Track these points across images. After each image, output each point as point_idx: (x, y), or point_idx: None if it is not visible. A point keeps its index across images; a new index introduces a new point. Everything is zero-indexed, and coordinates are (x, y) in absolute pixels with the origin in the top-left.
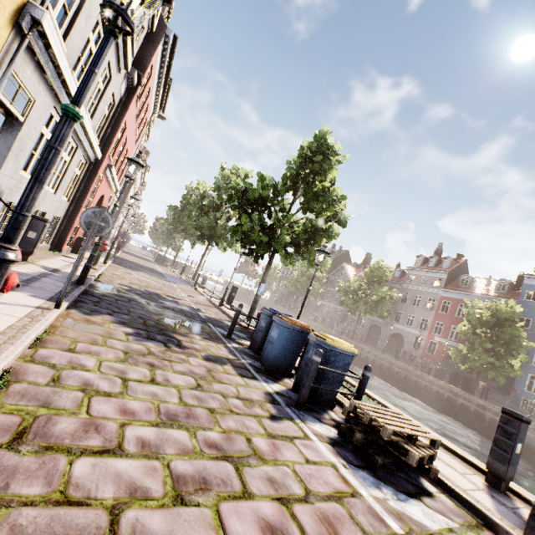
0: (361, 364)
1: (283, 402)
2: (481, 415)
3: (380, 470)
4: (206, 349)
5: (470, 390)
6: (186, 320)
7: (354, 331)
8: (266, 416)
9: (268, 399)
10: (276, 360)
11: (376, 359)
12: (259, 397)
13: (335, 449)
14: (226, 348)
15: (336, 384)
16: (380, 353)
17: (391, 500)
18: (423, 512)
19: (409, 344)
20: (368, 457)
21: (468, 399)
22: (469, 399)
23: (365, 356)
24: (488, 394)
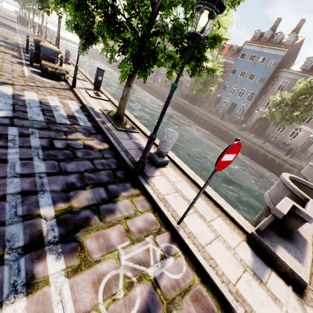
0: (155, 95)
1: (26, 64)
2: (192, 112)
3: (45, 76)
4: (3, 50)
5: (195, 104)
6: (3, 44)
7: (154, 78)
8: (9, 62)
9: (18, 62)
10: (35, 57)
11: (160, 91)
12: (13, 60)
13: (32, 71)
14: (18, 53)
15: (51, 62)
16: (163, 88)
17: (36, 76)
18: (46, 80)
19: (184, 86)
20: (45, 75)
21: (190, 106)
22: (190, 106)
23: (156, 91)
24: (208, 108)
